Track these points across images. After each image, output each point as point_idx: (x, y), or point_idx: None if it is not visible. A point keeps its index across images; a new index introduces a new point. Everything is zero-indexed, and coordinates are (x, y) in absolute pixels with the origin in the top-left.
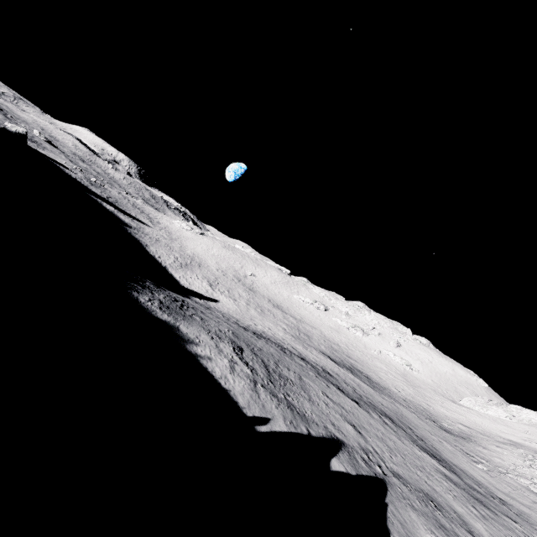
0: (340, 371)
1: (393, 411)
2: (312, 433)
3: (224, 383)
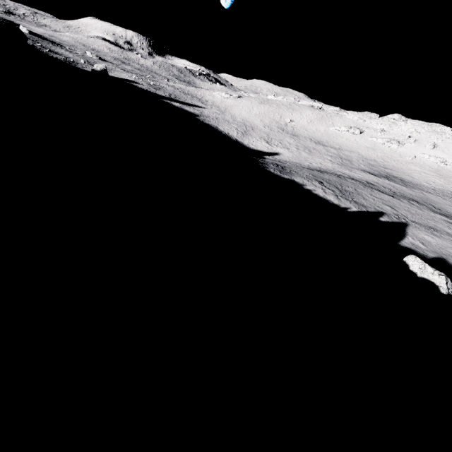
0: (378, 180)
1: (420, 197)
2: (369, 211)
3: (326, 198)
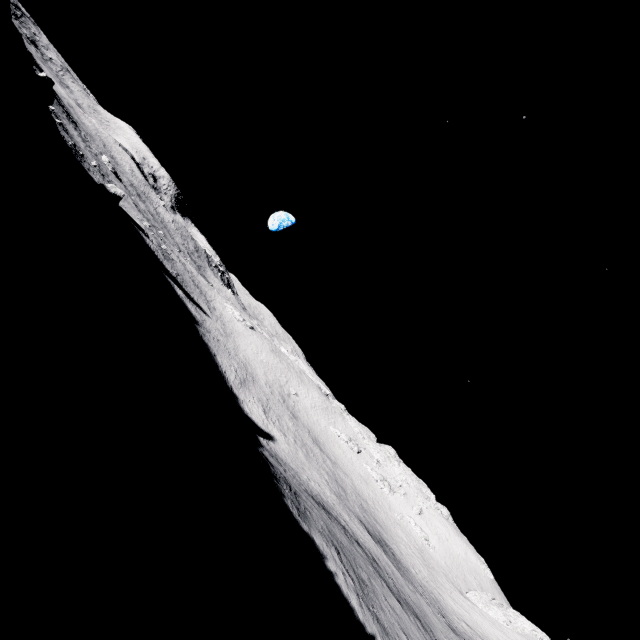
0: (378, 551)
1: (418, 607)
2: None
3: (350, 602)
